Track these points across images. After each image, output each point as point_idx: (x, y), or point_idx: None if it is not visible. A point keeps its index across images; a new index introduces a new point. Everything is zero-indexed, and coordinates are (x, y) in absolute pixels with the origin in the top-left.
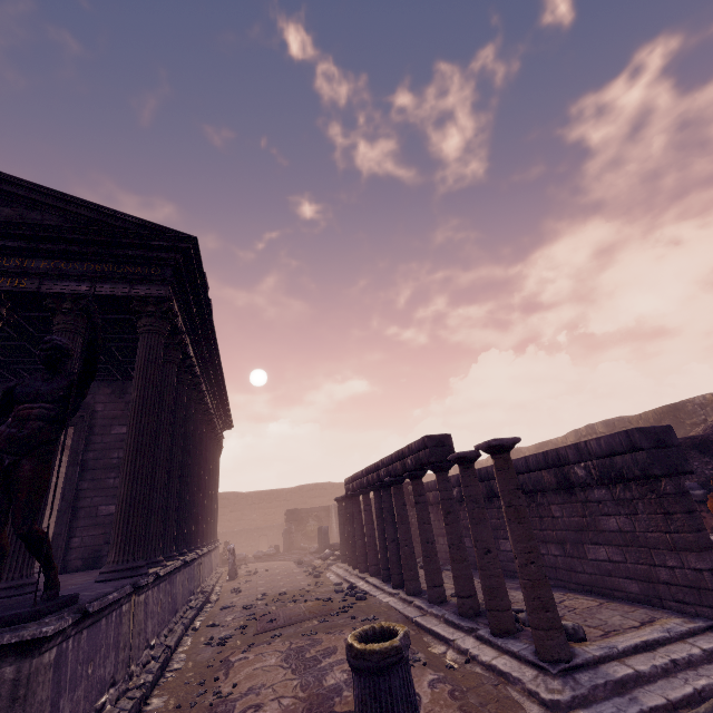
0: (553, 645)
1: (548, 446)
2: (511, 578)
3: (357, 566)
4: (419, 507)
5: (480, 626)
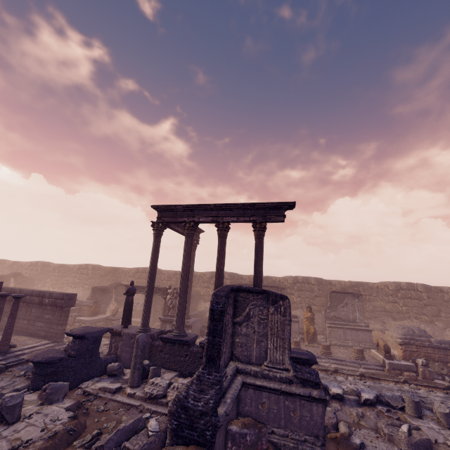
0: (4, 349)
1: (65, 267)
2: (2, 331)
3: None
4: None
5: None
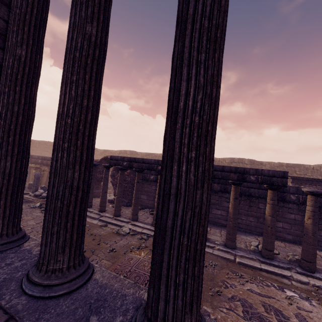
0: None
1: (152, 155)
2: (217, 225)
3: (104, 210)
4: (238, 201)
5: (292, 266)
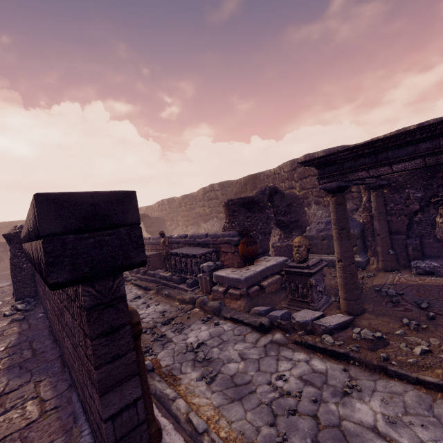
0: None
1: (189, 197)
2: (47, 337)
3: None
4: None
5: None
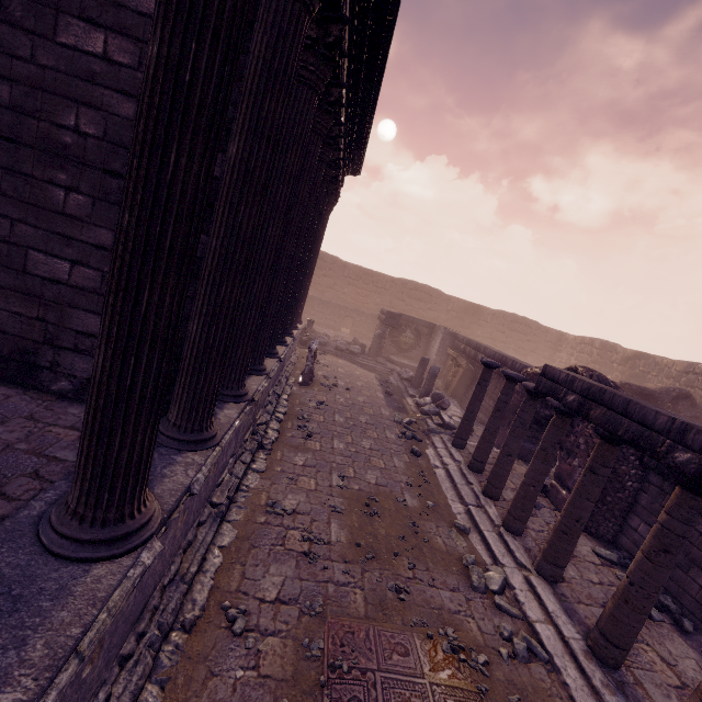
0: None
1: None
2: None
3: (492, 495)
4: None
5: None
